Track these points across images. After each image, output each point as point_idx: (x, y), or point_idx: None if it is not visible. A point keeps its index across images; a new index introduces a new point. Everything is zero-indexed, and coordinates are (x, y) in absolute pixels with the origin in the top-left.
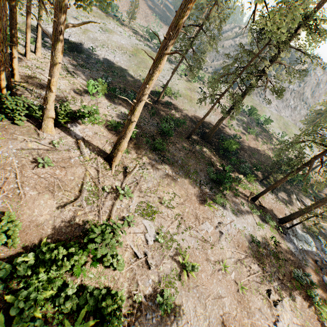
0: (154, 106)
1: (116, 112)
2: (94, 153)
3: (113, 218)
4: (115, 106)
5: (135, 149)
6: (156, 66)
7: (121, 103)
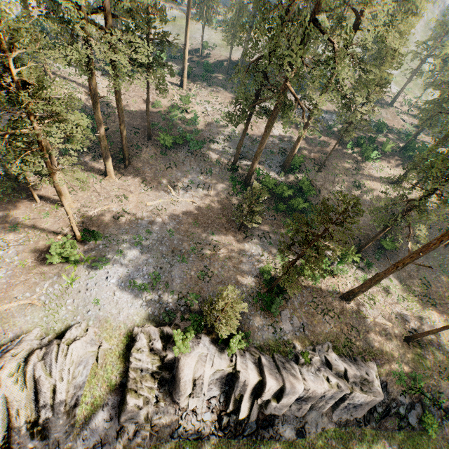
0: (199, 60)
1: (176, 68)
2: (173, 85)
3: (190, 105)
4: (174, 65)
5: (193, 82)
6: (187, 26)
7: (177, 63)
